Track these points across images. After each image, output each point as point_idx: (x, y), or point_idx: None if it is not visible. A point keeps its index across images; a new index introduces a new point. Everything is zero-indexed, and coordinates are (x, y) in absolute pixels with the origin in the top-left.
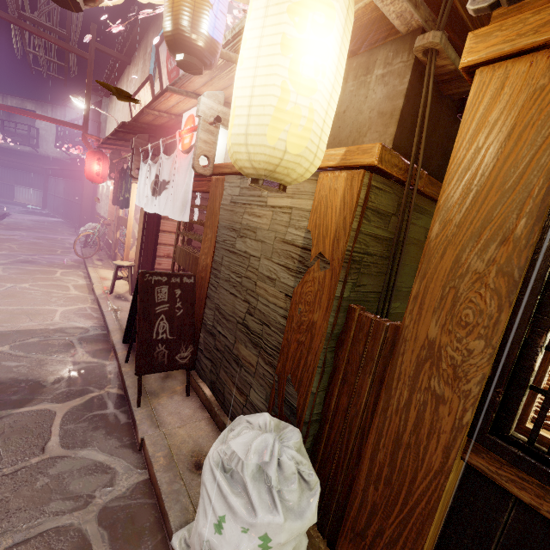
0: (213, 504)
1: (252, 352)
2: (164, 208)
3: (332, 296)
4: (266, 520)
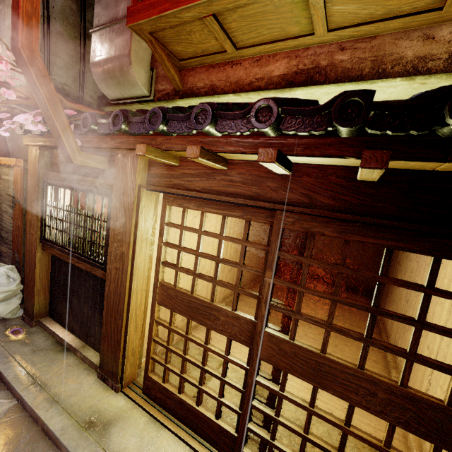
0: None
1: (5, 247)
2: None
3: (22, 214)
4: None
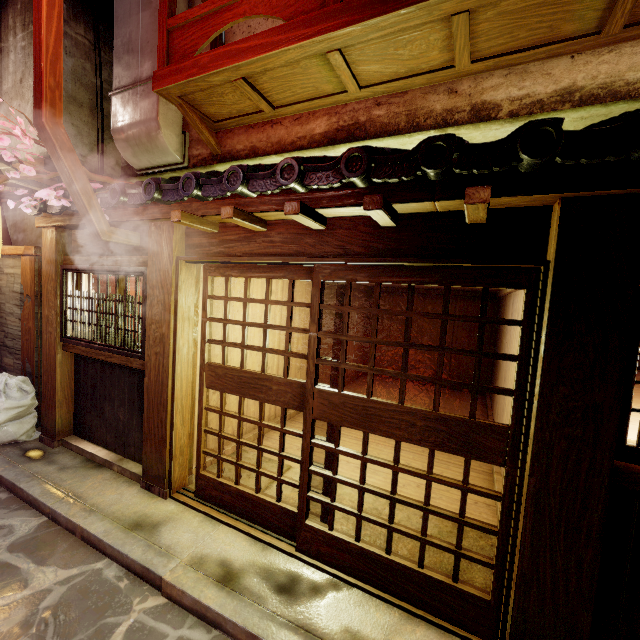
0: None
1: (11, 358)
2: None
3: (34, 312)
4: None
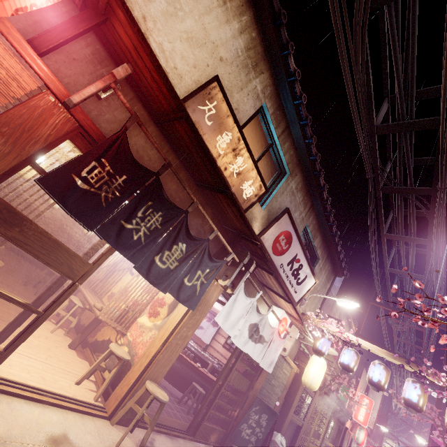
0: None
1: None
2: (258, 356)
3: (284, 397)
4: None
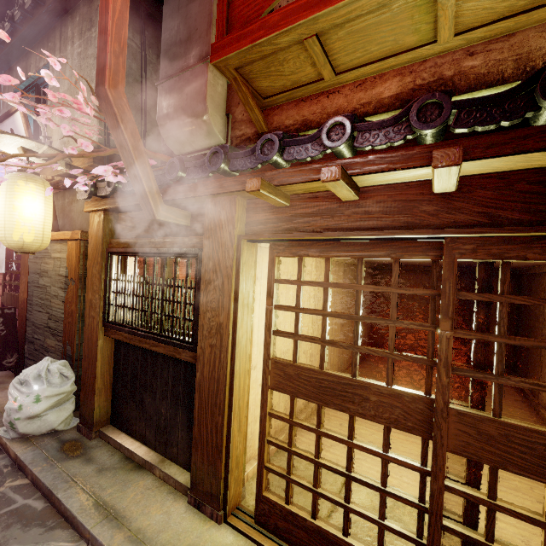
0: (13, 395)
1: (53, 340)
2: None
3: (77, 295)
4: (38, 388)
